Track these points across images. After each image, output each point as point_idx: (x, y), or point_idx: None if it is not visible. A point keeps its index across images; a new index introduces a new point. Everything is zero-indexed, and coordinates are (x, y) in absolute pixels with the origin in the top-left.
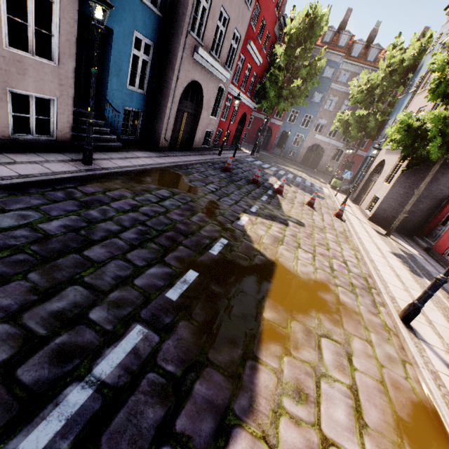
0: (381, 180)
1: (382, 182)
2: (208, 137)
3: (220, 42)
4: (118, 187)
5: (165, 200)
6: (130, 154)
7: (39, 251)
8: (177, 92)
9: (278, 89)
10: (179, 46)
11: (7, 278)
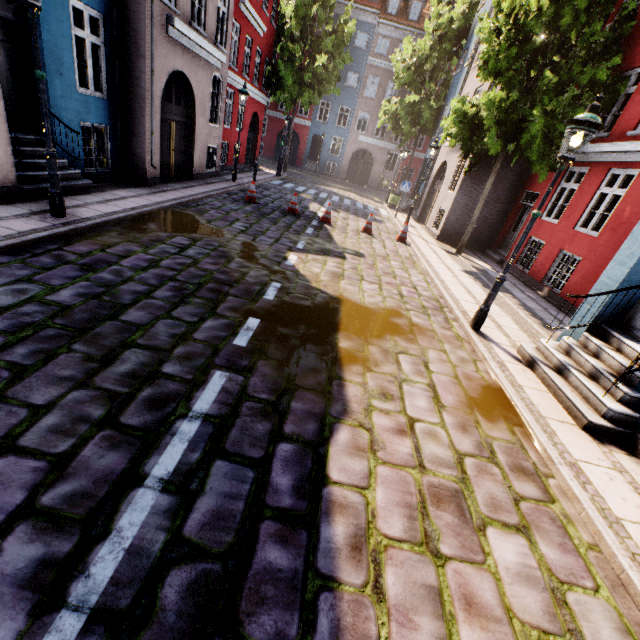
0: (445, 188)
1: (446, 191)
2: (211, 156)
3: (202, 5)
4: (118, 241)
5: (187, 250)
6: (110, 195)
7: (68, 324)
8: (156, 92)
9: (296, 72)
10: (145, 18)
11: (51, 354)
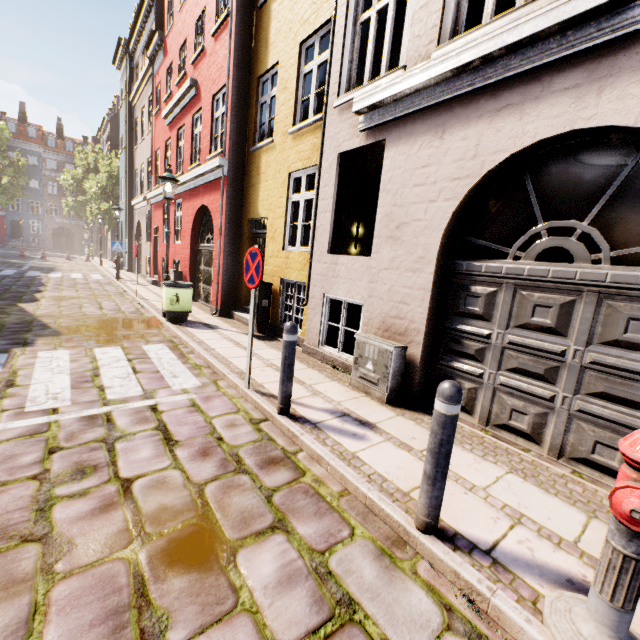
0: (109, 240)
1: (109, 241)
2: None
3: None
4: None
5: None
6: None
7: None
8: None
9: None
10: None
11: None
